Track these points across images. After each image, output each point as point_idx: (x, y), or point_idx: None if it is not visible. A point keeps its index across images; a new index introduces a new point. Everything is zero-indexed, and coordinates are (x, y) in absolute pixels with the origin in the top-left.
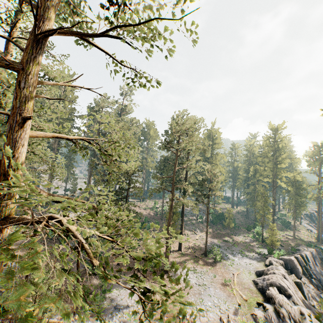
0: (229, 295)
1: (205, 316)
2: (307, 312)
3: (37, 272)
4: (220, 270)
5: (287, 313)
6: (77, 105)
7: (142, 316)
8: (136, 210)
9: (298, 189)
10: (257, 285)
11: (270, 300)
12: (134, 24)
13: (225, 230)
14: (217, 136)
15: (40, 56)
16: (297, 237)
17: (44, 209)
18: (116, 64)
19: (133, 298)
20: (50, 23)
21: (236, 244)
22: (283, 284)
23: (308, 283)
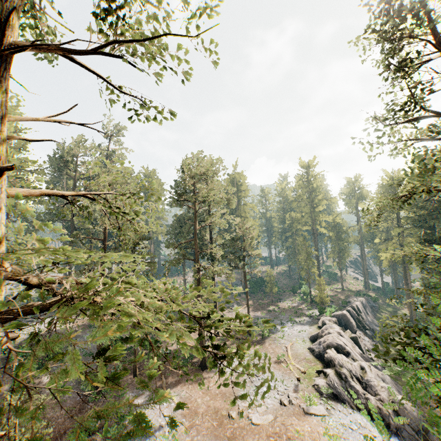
0: (286, 372)
1: (263, 405)
2: (367, 365)
3: (126, 320)
4: (270, 347)
5: (349, 372)
6: (29, 154)
7: (183, 432)
8: None
9: (339, 233)
10: (314, 352)
11: (330, 363)
12: (138, 40)
13: (268, 298)
14: (242, 181)
15: (6, 80)
16: (345, 289)
17: (73, 281)
18: (111, 90)
19: (167, 413)
20: (14, 33)
21: (284, 311)
22: (340, 343)
23: (364, 336)
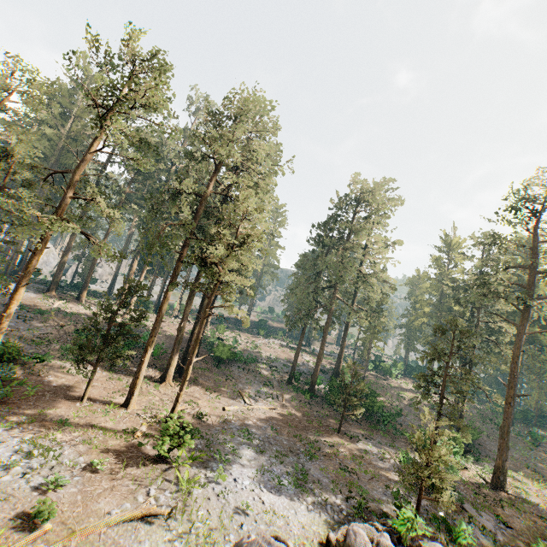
0: None
1: None
2: None
3: None
4: (120, 482)
5: None
6: None
7: None
8: (165, 328)
9: None
10: None
11: None
12: None
13: (347, 425)
14: (368, 189)
15: None
16: None
17: None
18: None
19: None
20: None
21: (327, 455)
22: None
23: None
